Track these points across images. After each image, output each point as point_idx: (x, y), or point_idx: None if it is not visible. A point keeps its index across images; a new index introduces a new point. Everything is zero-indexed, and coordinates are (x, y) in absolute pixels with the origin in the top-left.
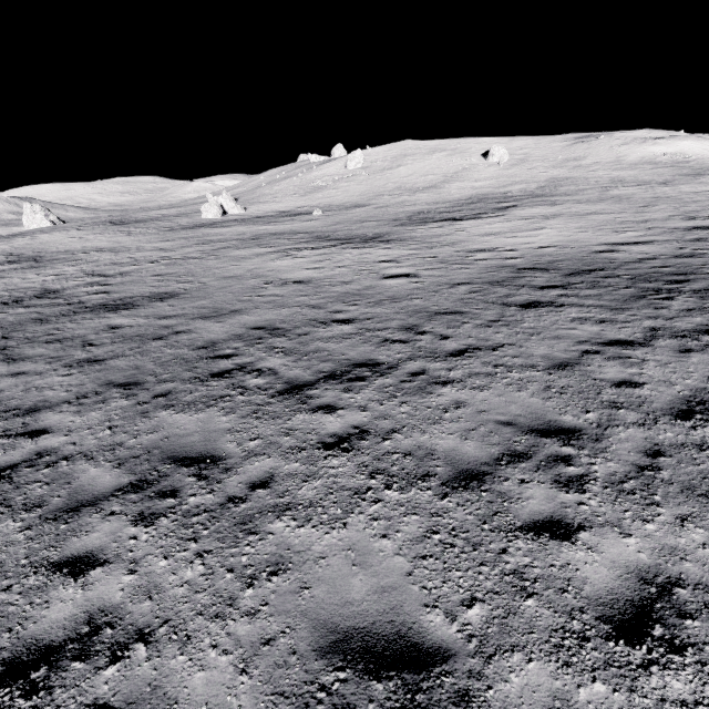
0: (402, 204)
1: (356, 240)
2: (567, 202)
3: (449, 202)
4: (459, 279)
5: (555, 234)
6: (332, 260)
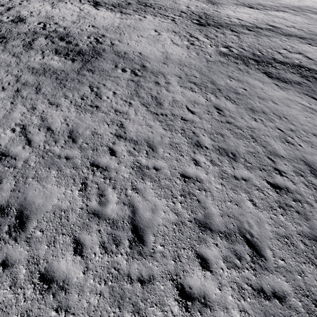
0: (272, 0)
1: (210, 2)
2: (305, 16)
3: (284, 5)
4: (191, 10)
5: (243, 15)
6: (191, 3)
